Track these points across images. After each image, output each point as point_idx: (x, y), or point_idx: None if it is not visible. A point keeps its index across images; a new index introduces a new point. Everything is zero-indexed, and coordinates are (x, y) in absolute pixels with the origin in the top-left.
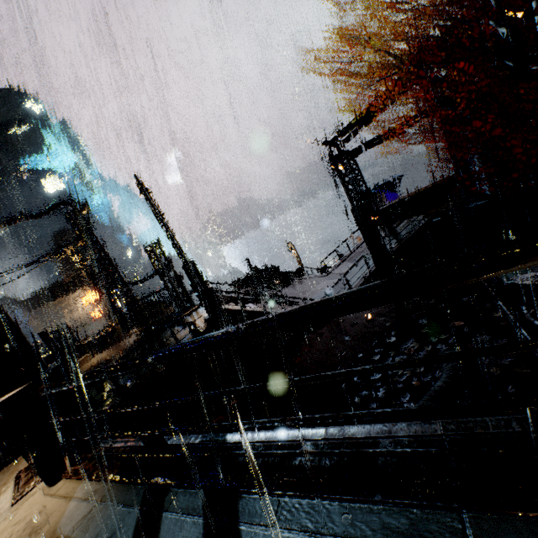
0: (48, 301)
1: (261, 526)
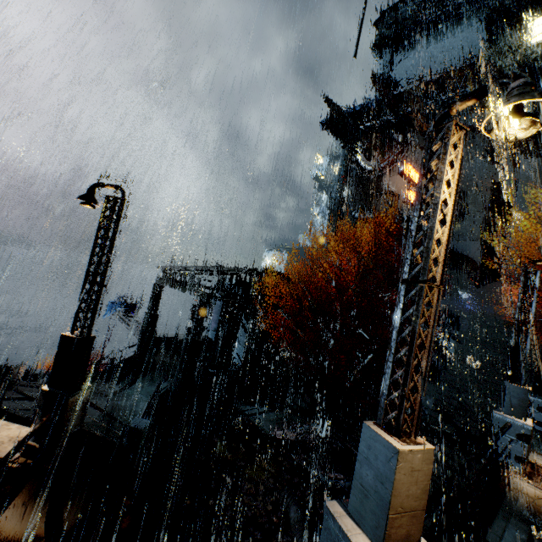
0: None
1: (500, 540)
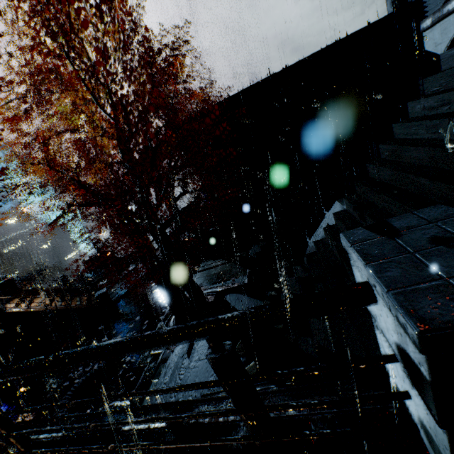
0: None
1: None
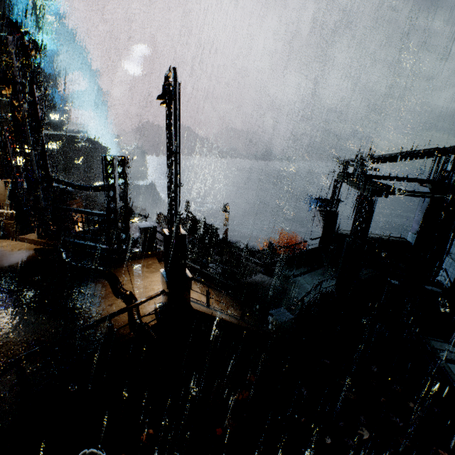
0: None
1: None
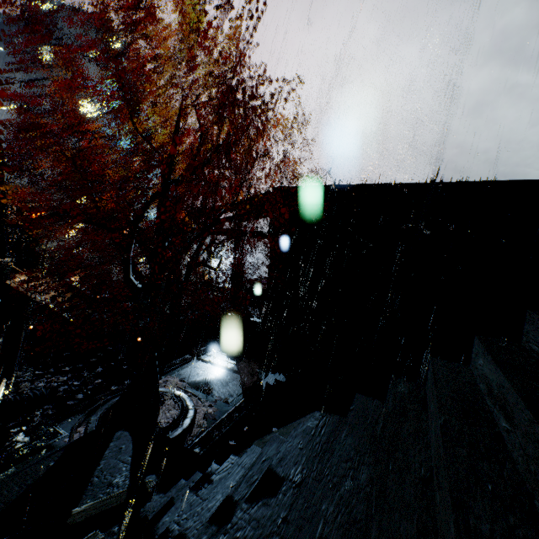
0: None
1: None
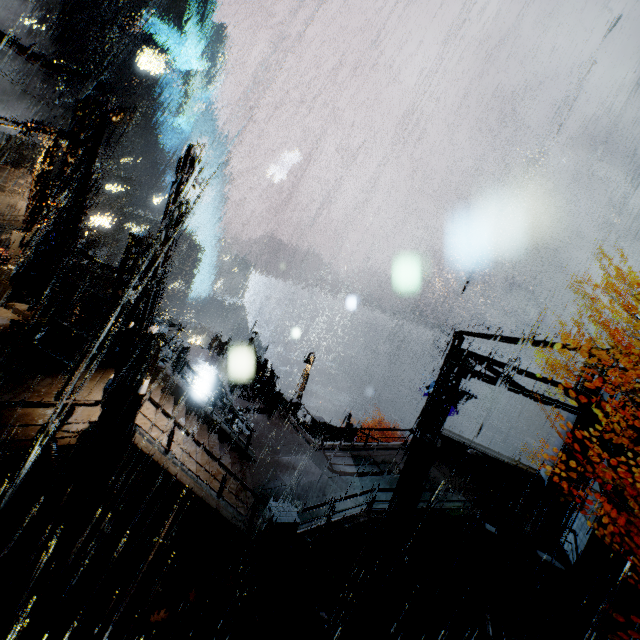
0: (1, 159)
1: None
